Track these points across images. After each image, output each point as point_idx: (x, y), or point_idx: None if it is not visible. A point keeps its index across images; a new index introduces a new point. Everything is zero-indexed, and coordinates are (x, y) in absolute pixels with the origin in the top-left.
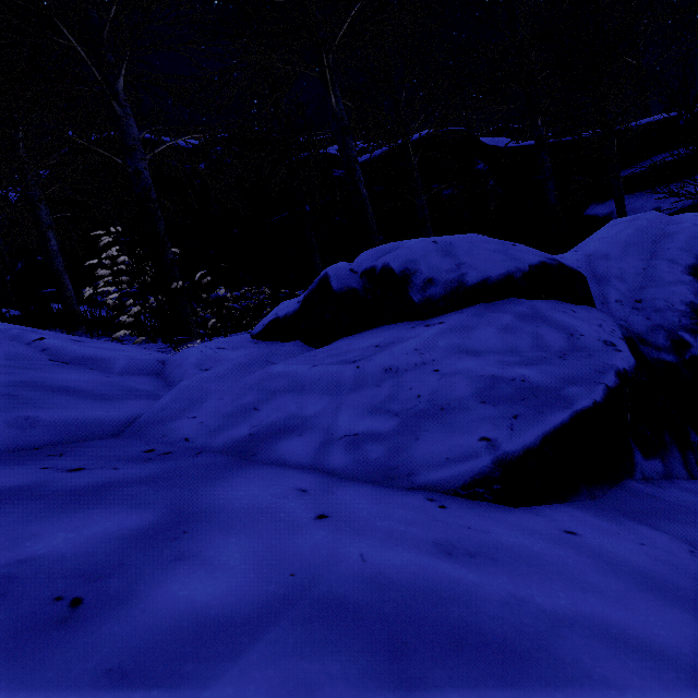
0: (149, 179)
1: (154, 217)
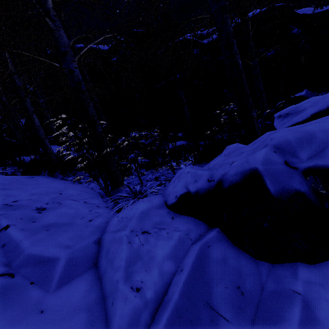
0: (79, 75)
1: (84, 105)
